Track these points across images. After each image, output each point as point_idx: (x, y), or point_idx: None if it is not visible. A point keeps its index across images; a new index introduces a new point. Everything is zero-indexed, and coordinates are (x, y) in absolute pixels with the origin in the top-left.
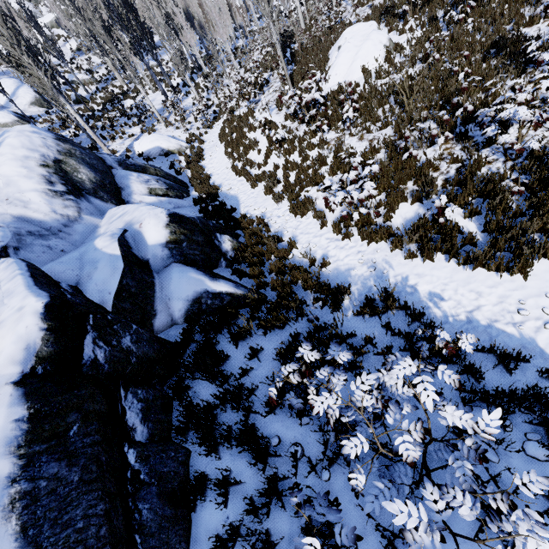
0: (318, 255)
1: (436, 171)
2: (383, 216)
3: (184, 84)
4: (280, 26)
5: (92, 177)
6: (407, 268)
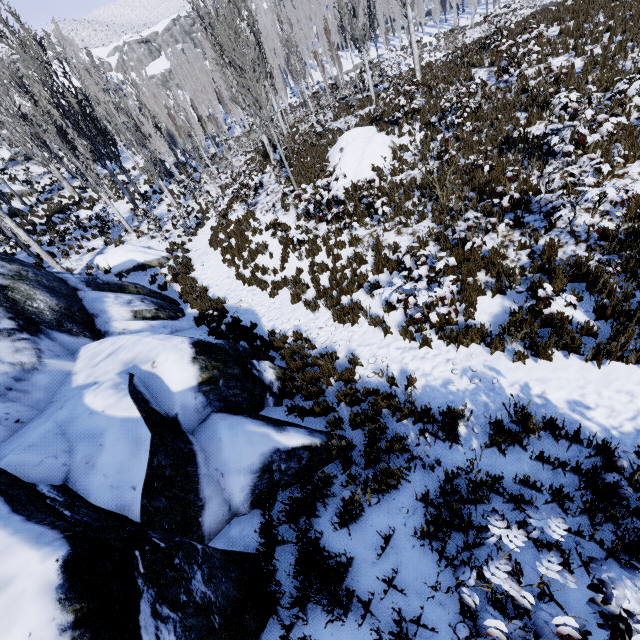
0: (394, 370)
1: (504, 259)
2: (465, 314)
3: (155, 191)
4: (256, 135)
5: (53, 305)
6: (522, 373)
